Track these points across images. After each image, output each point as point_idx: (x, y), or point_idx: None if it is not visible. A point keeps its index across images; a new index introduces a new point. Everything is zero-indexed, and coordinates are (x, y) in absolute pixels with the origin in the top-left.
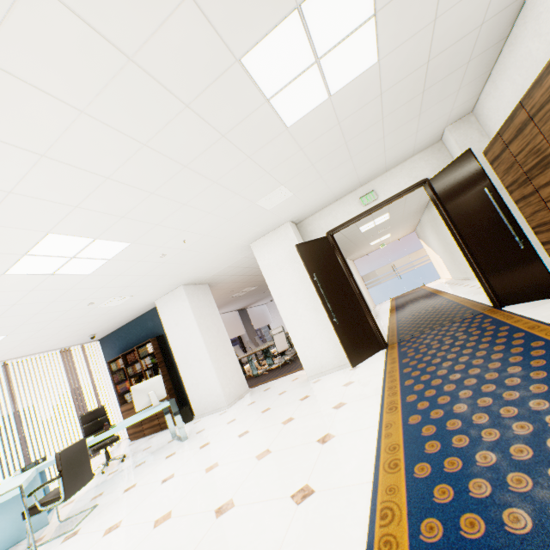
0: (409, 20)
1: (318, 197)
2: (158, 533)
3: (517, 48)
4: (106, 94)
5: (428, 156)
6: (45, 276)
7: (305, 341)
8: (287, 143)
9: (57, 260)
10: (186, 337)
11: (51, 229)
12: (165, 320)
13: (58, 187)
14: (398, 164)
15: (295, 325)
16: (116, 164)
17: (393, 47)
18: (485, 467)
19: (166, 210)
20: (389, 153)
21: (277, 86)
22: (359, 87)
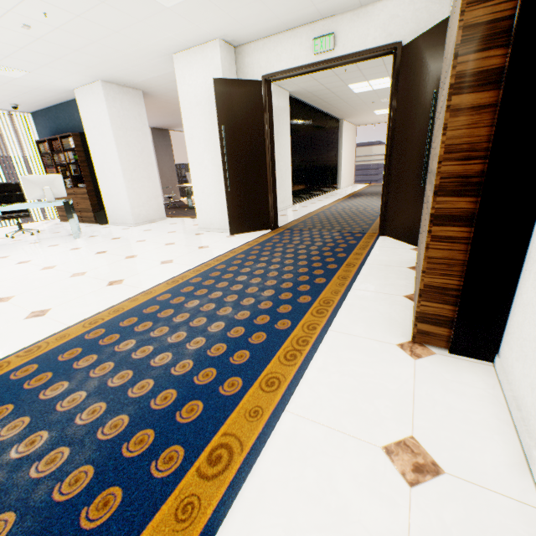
0: None
1: (251, 13)
2: None
3: None
4: None
5: (422, 3)
6: None
7: (203, 195)
8: None
9: None
10: (103, 145)
11: None
12: (84, 118)
13: None
14: None
15: (198, 175)
16: None
17: None
18: (114, 351)
19: None
20: None
21: None
22: None
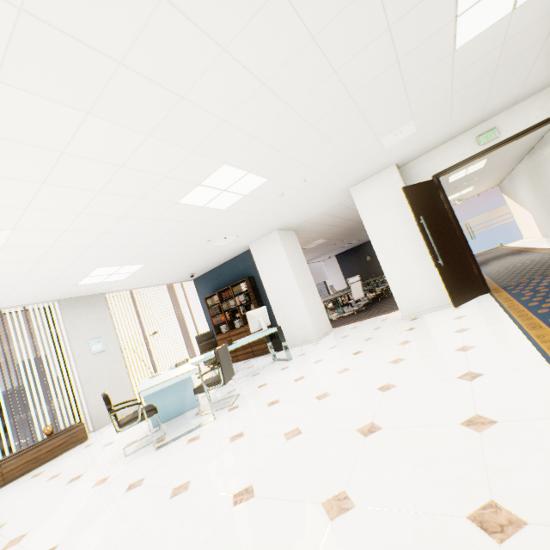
0: None
1: (434, 135)
2: (327, 401)
3: None
4: (338, 18)
5: None
6: (198, 208)
7: (402, 283)
8: (444, 69)
9: (213, 193)
10: (278, 277)
11: (227, 160)
12: (258, 262)
13: (255, 117)
14: (530, 96)
15: (392, 267)
16: (304, 93)
17: None
18: None
19: (310, 145)
20: (529, 81)
21: (472, 0)
22: None
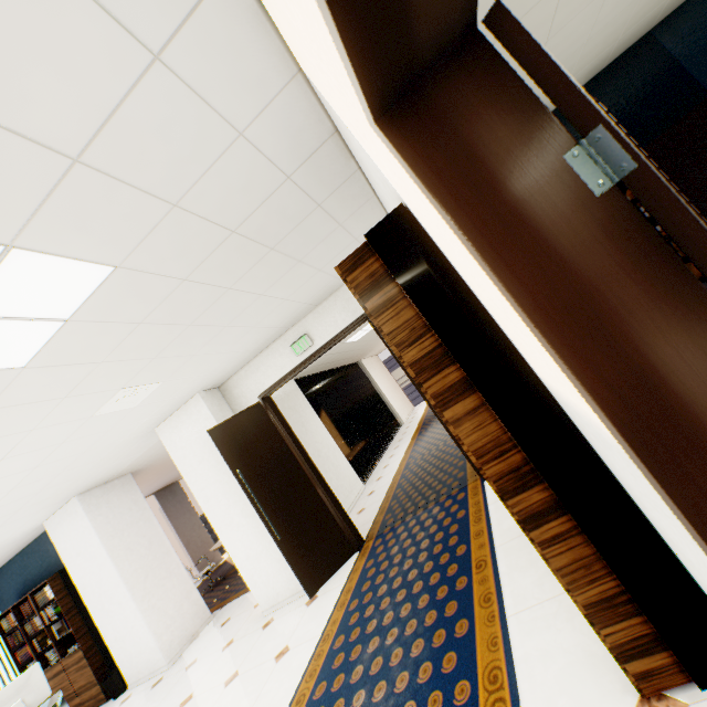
0: (113, 223)
1: (221, 362)
2: None
3: (375, 185)
4: None
5: None
6: None
7: (250, 561)
8: (54, 371)
9: None
10: (94, 571)
11: None
12: (62, 550)
13: None
14: (330, 294)
15: (233, 539)
16: None
17: (127, 249)
18: None
19: None
20: (298, 296)
21: None
22: (121, 292)
